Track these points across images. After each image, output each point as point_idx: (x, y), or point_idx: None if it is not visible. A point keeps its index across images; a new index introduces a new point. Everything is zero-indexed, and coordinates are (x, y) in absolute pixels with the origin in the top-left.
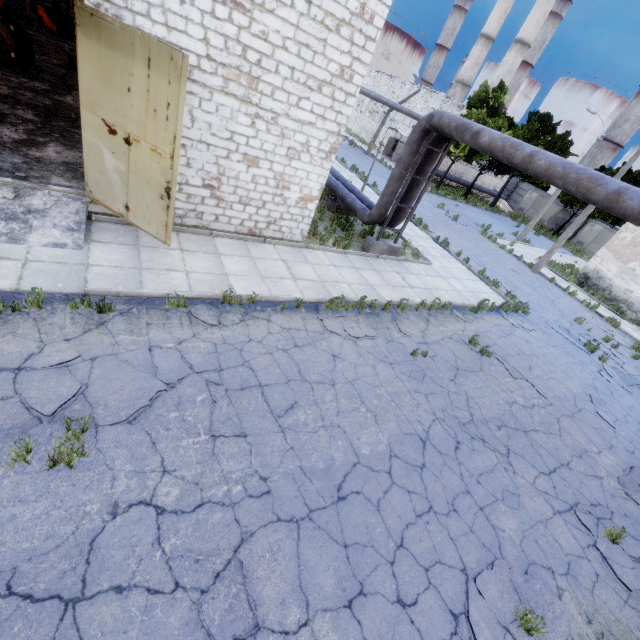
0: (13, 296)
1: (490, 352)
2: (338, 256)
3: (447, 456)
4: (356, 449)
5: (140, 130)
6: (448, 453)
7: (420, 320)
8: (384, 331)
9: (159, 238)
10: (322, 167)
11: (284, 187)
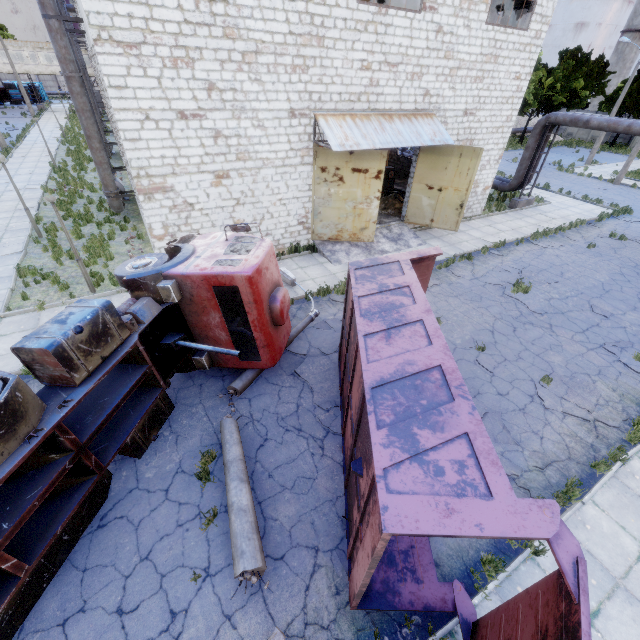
0: (440, 262)
1: (626, 237)
2: (504, 216)
3: (636, 277)
4: (598, 280)
5: (449, 183)
6: (635, 276)
7: (575, 233)
8: (564, 242)
9: (451, 229)
10: (494, 169)
11: (476, 187)
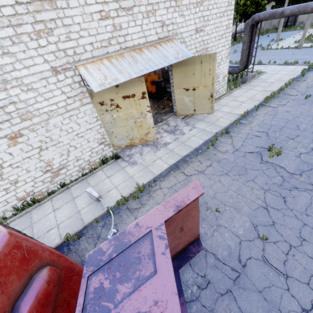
0: (207, 142)
1: None
2: (240, 90)
3: None
4: None
5: (198, 83)
6: None
7: (291, 89)
8: (287, 98)
9: (209, 113)
10: (226, 62)
11: (218, 77)
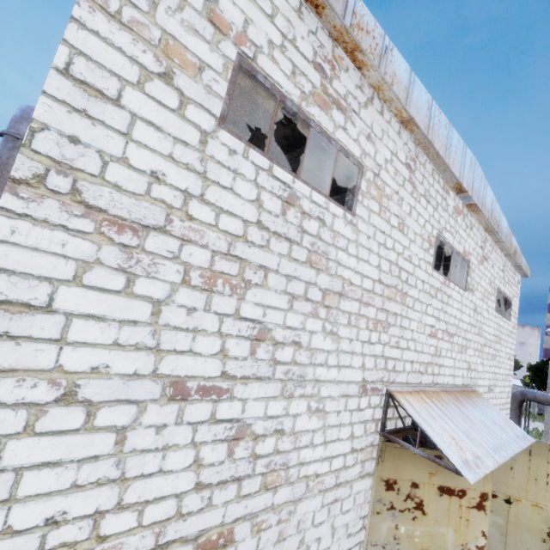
0: None
1: None
2: None
3: None
4: None
5: (520, 492)
6: None
7: None
8: None
9: None
10: None
11: None
